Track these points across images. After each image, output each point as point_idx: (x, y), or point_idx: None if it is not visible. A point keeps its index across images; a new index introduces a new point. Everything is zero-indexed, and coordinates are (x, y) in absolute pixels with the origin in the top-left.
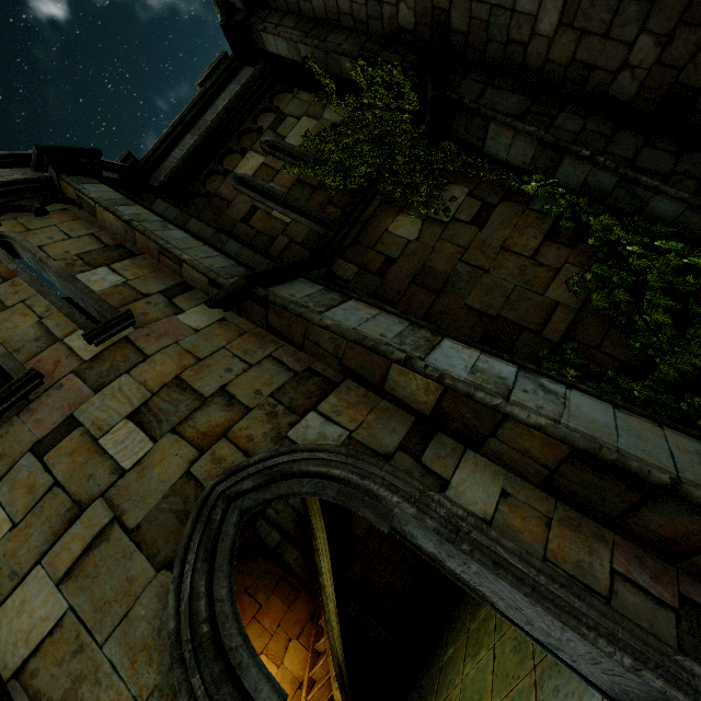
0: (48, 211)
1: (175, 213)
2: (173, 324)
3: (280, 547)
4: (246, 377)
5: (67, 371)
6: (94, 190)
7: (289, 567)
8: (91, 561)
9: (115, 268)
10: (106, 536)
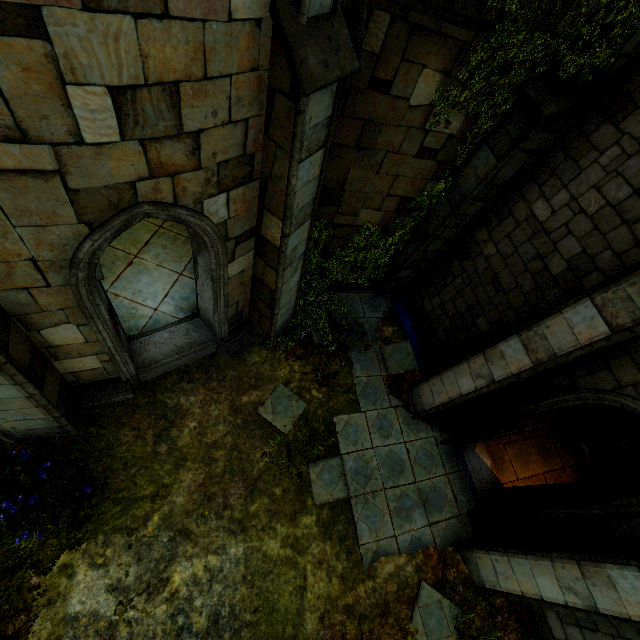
0: None
1: None
2: None
3: None
4: (219, 133)
5: None
6: None
7: None
8: (23, 182)
9: None
10: (46, 178)
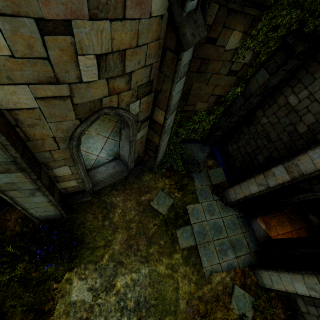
0: None
1: None
2: None
3: None
4: (140, 72)
5: None
6: None
7: None
8: (54, 102)
9: None
10: (64, 99)
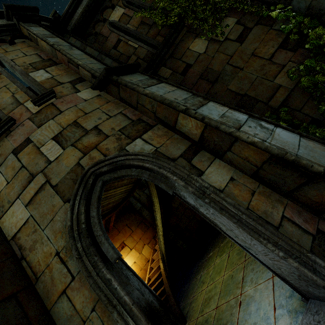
0: (15, 42)
1: (79, 44)
2: (74, 97)
3: (141, 209)
4: (108, 122)
5: (26, 118)
6: (36, 29)
7: (145, 218)
8: (38, 198)
9: (47, 70)
10: (43, 188)
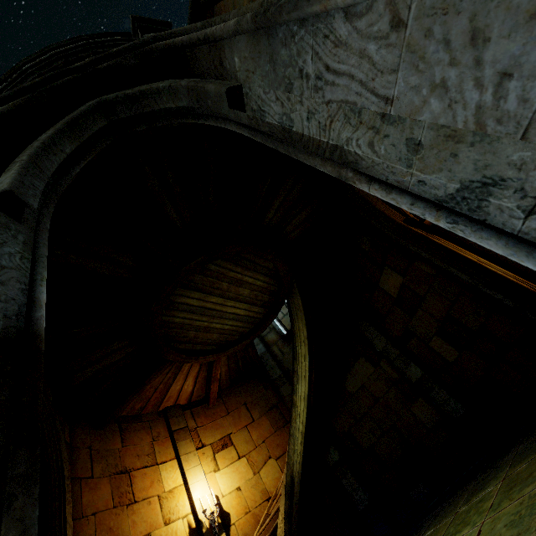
0: None
1: None
2: None
3: (279, 380)
4: None
5: None
6: None
7: (283, 399)
8: None
9: None
10: None
